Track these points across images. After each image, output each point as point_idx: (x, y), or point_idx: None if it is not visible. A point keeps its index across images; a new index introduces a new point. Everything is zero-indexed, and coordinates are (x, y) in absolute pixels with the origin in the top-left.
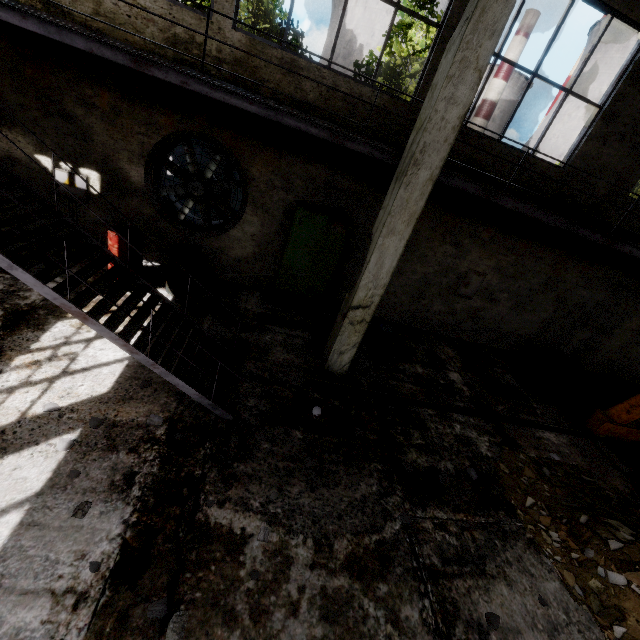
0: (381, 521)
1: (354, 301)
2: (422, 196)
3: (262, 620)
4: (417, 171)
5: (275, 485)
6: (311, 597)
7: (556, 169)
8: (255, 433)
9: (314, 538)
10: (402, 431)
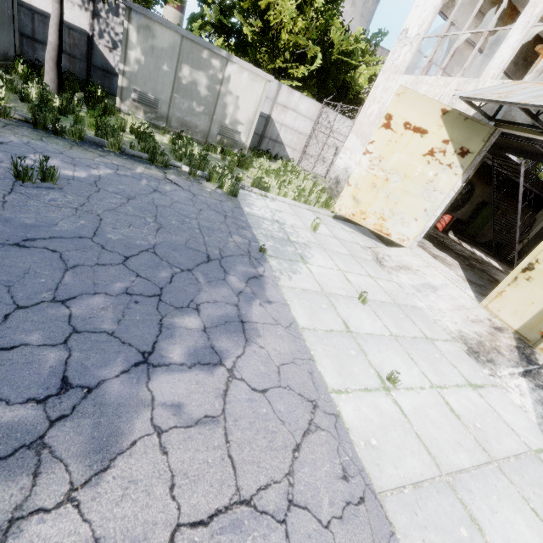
0: None
1: (527, 237)
2: None
3: None
4: None
5: None
6: None
7: None
8: None
9: None
10: None
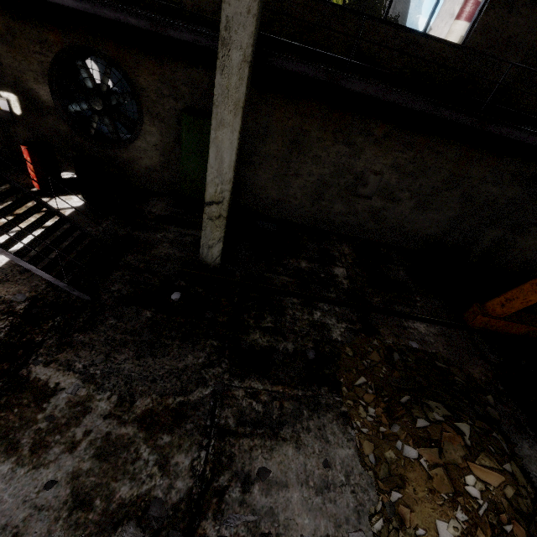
0: (193, 387)
1: (206, 197)
2: (241, 81)
3: (40, 452)
4: (228, 52)
5: (104, 352)
6: (93, 439)
7: (452, 49)
8: (106, 311)
9: (120, 395)
10: (255, 315)
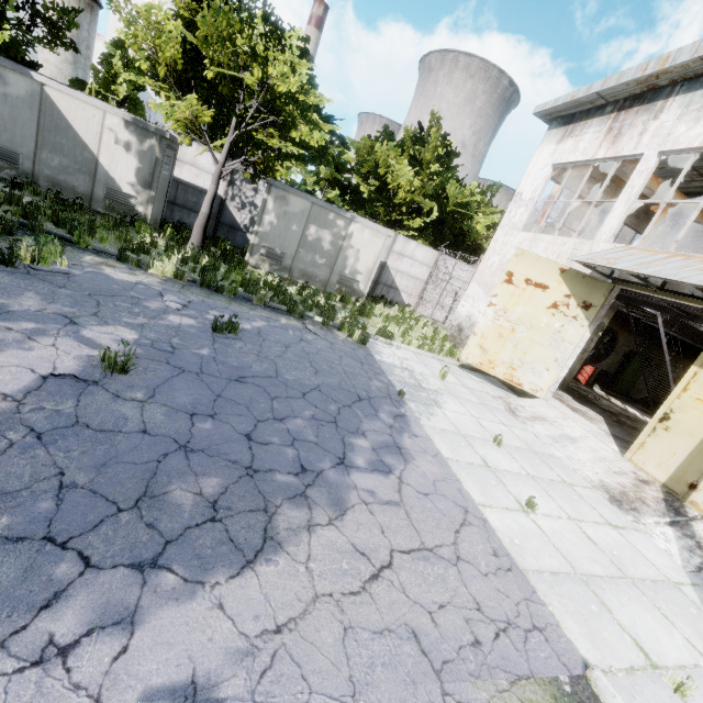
0: None
1: None
2: None
3: None
4: None
5: None
6: None
7: None
8: None
9: None
10: None
